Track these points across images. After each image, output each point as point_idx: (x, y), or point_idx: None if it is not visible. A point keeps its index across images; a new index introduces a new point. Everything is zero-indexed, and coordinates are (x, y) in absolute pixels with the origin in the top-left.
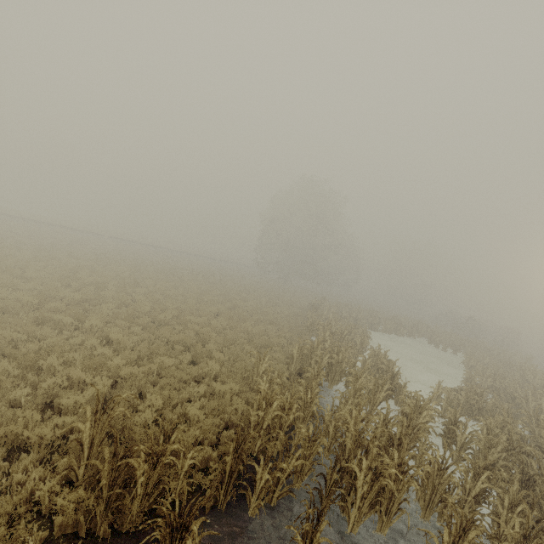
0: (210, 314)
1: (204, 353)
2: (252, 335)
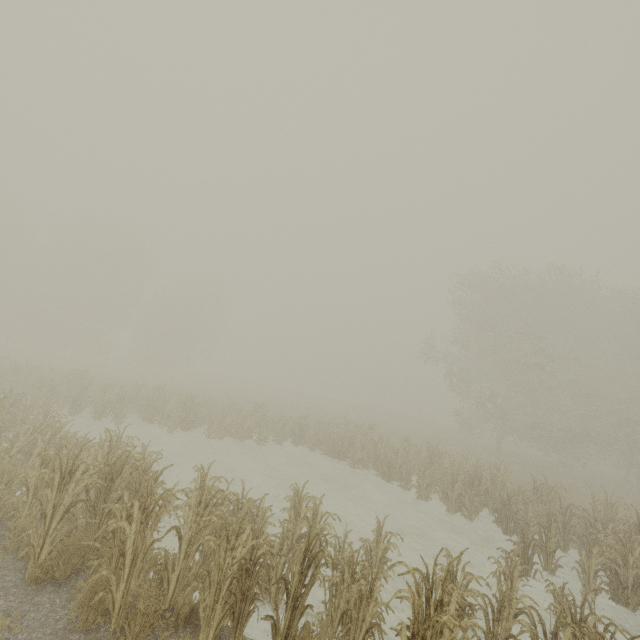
0: None
1: None
2: None
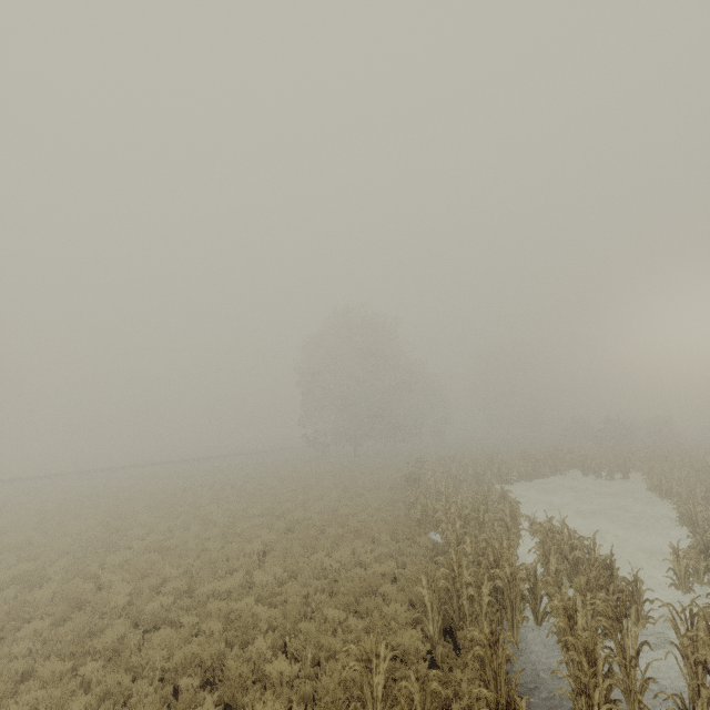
0: (249, 560)
1: (246, 675)
2: (333, 574)
